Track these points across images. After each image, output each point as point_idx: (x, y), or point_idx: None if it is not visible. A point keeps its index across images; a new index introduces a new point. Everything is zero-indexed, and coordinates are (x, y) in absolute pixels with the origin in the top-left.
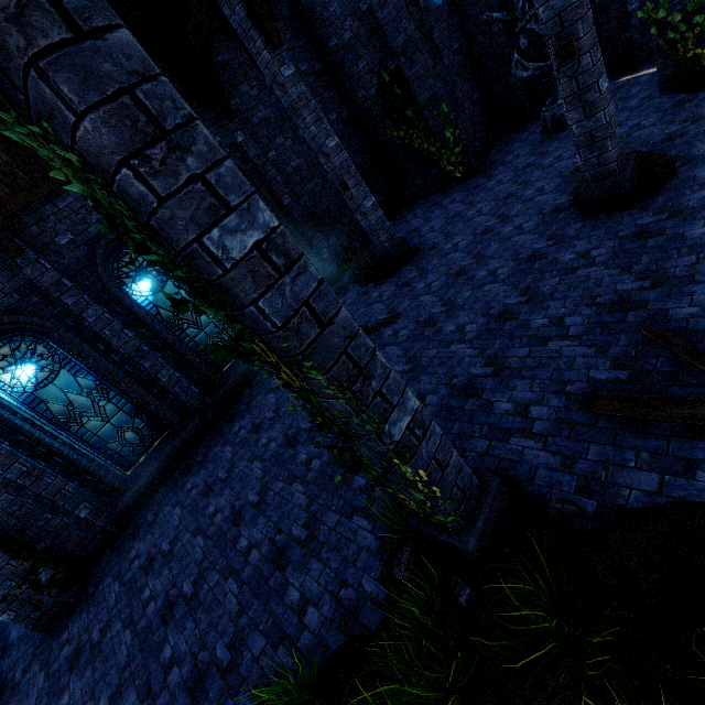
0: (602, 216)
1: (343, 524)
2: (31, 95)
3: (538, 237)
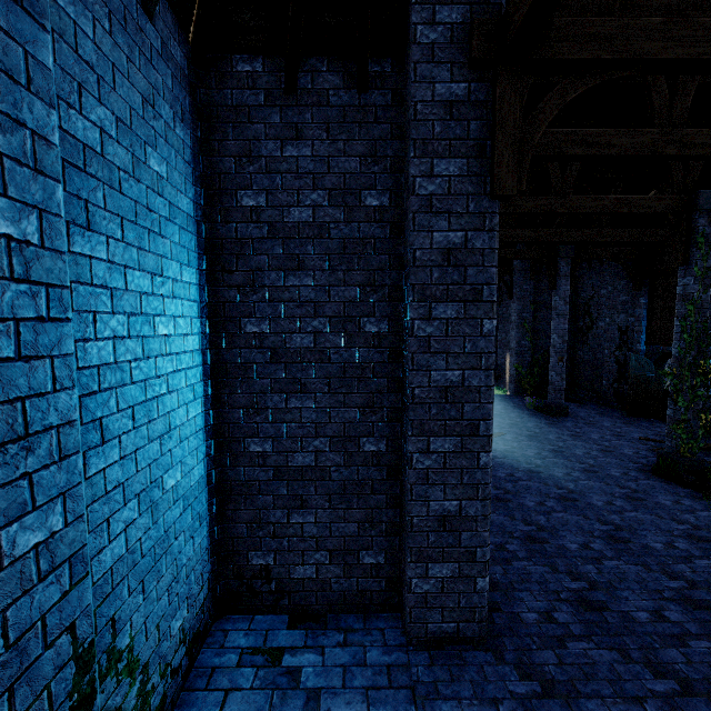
0: (561, 418)
1: (639, 483)
2: (703, 310)
3: (539, 419)
